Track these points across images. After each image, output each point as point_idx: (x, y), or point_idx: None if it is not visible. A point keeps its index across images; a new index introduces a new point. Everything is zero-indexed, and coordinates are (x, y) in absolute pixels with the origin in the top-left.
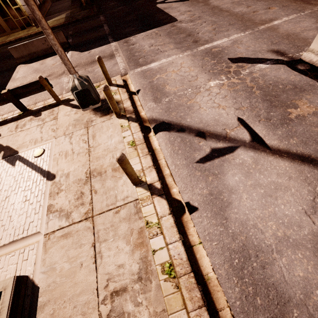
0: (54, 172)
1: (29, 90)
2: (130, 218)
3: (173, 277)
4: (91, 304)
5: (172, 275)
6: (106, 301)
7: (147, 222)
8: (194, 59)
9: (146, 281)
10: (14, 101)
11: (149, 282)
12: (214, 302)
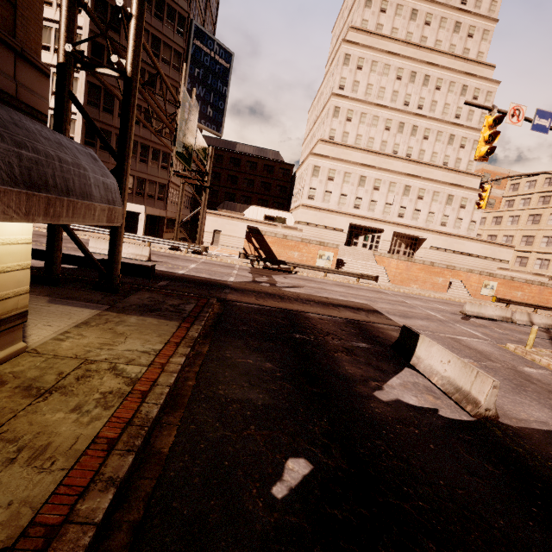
0: None
1: None
2: None
3: None
4: None
5: None
6: None
7: None
8: (463, 323)
9: None
10: None
11: None
12: None
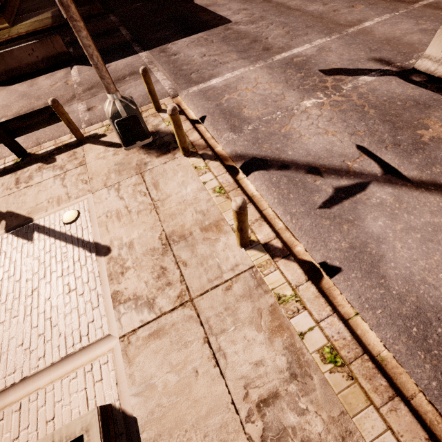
0: (106, 242)
1: (31, 122)
2: (251, 295)
3: (341, 365)
4: (231, 426)
5: (338, 362)
6: (253, 417)
7: (279, 296)
8: (272, 72)
9: (303, 378)
10: (7, 140)
11: (309, 378)
12: (400, 390)
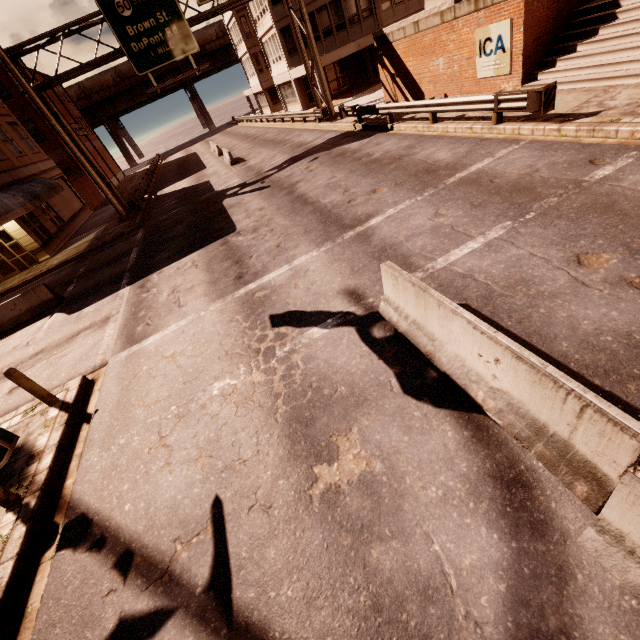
0: None
1: None
2: None
3: None
4: None
5: None
6: None
7: None
8: (218, 321)
9: None
10: None
11: None
12: None
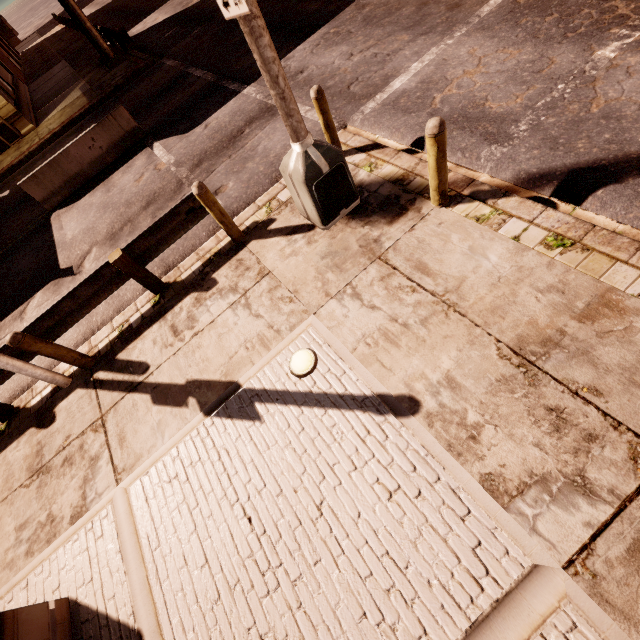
0: (399, 390)
1: (163, 234)
2: None
3: None
4: None
5: None
6: None
7: None
8: (494, 33)
9: None
10: (139, 273)
11: None
12: None
